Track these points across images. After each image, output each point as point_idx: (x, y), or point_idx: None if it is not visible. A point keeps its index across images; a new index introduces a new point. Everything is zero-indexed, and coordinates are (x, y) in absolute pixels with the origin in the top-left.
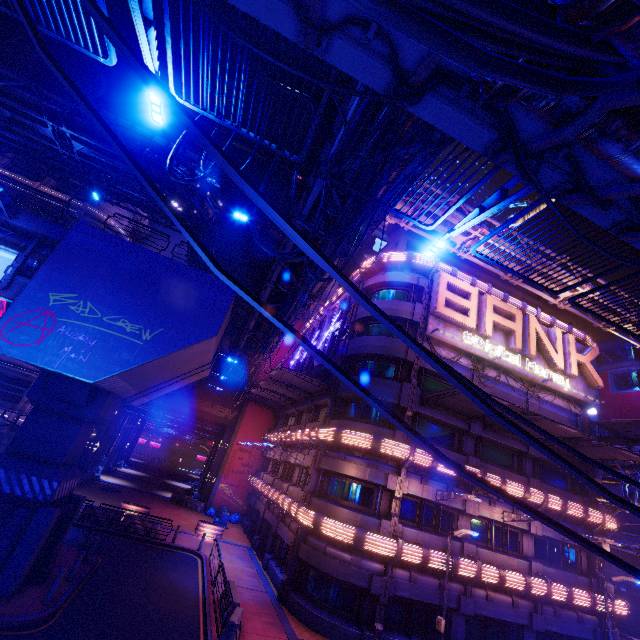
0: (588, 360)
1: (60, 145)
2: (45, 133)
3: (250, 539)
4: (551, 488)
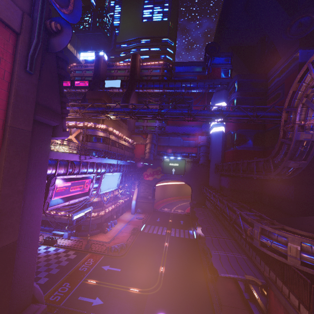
0: (73, 136)
1: None
2: None
3: None
4: None
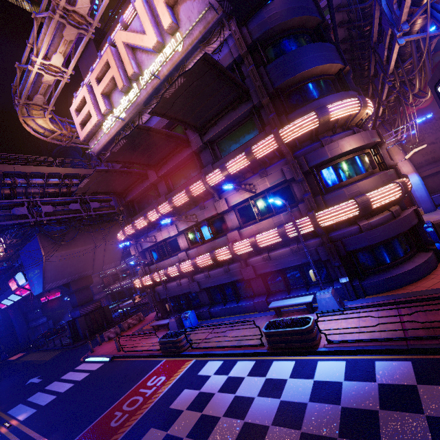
0: None
1: None
2: None
3: None
4: (226, 158)
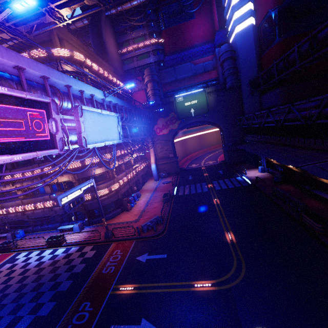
0: None
1: None
2: None
3: None
4: (46, 163)
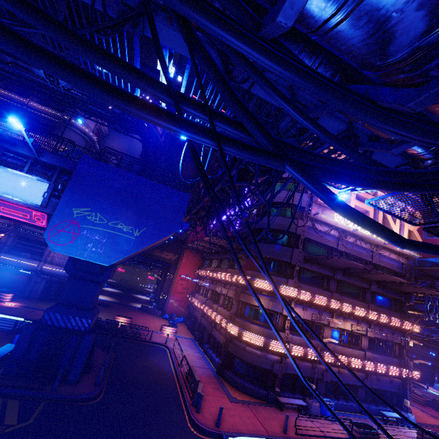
0: (415, 229)
1: (49, 82)
2: (38, 73)
3: (192, 333)
4: (382, 309)
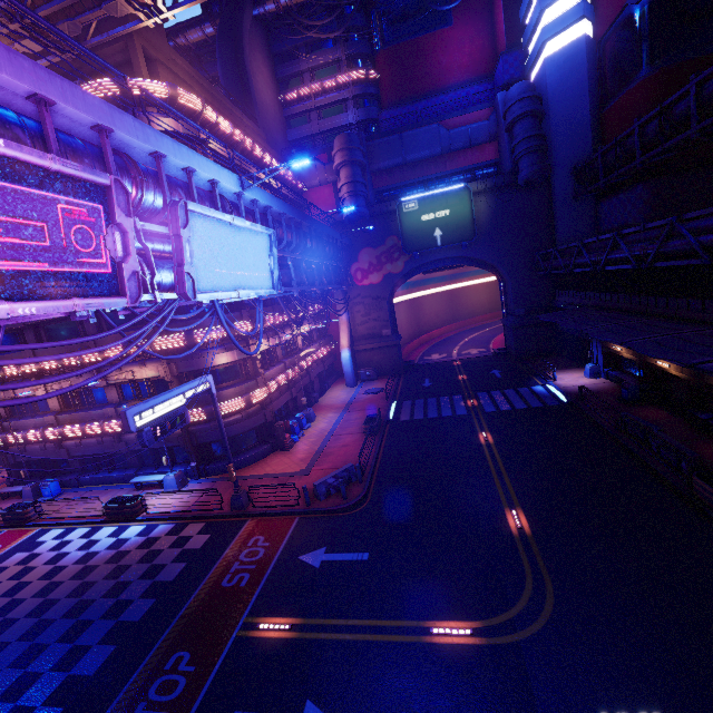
0: None
1: None
2: None
3: None
4: (109, 337)
